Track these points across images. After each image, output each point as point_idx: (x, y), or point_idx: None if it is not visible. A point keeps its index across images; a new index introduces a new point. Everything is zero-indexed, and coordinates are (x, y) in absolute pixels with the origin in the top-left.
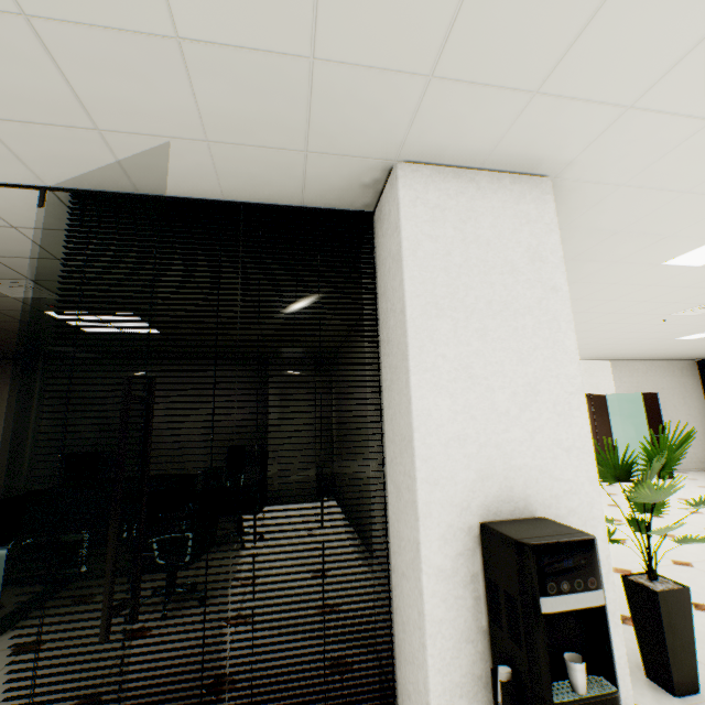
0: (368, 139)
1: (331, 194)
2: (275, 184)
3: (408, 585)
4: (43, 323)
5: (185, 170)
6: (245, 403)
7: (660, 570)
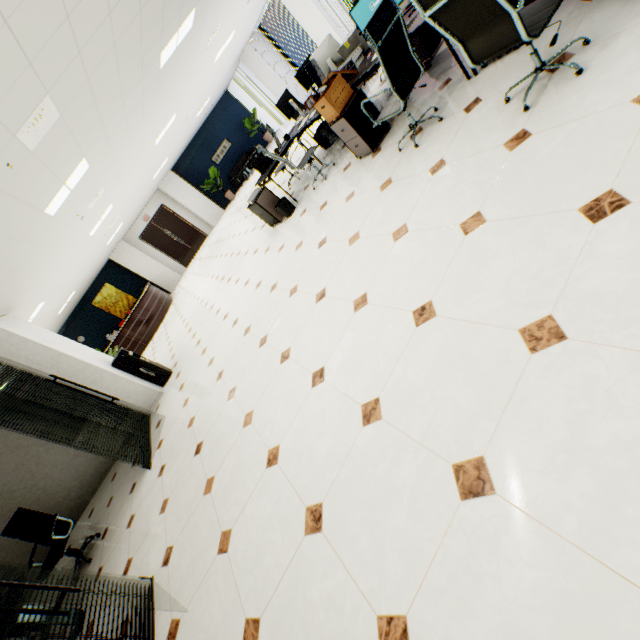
0: None
1: None
2: None
3: (121, 387)
4: None
5: None
6: None
7: None
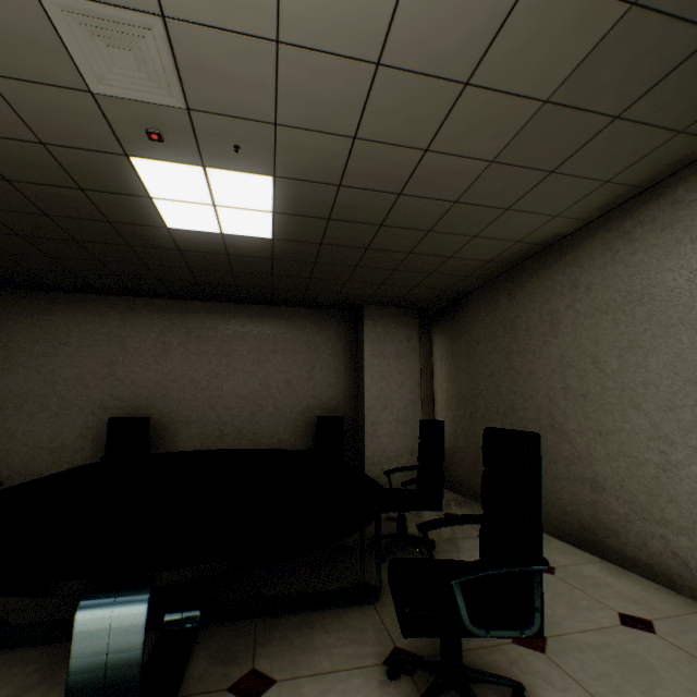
0: None
1: None
2: None
3: None
4: (110, 196)
5: None
6: (328, 363)
7: None
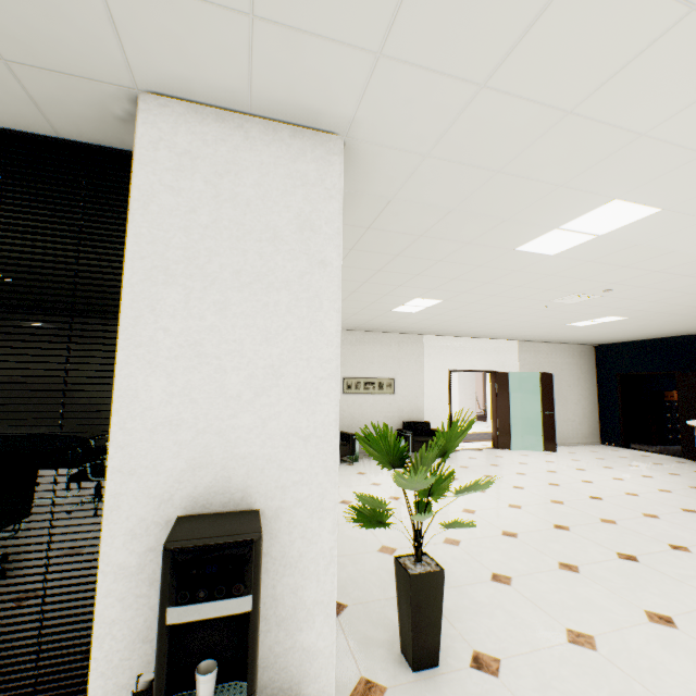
0: (77, 52)
1: (86, 126)
2: None
3: None
4: None
5: None
6: None
7: (486, 540)
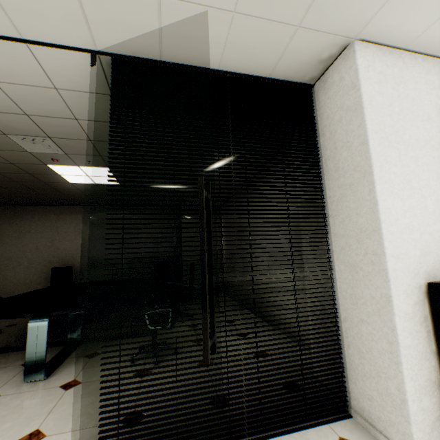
0: (346, 17)
1: (293, 67)
2: (261, 56)
3: (369, 327)
4: (42, 175)
5: (204, 39)
6: (165, 235)
7: None
